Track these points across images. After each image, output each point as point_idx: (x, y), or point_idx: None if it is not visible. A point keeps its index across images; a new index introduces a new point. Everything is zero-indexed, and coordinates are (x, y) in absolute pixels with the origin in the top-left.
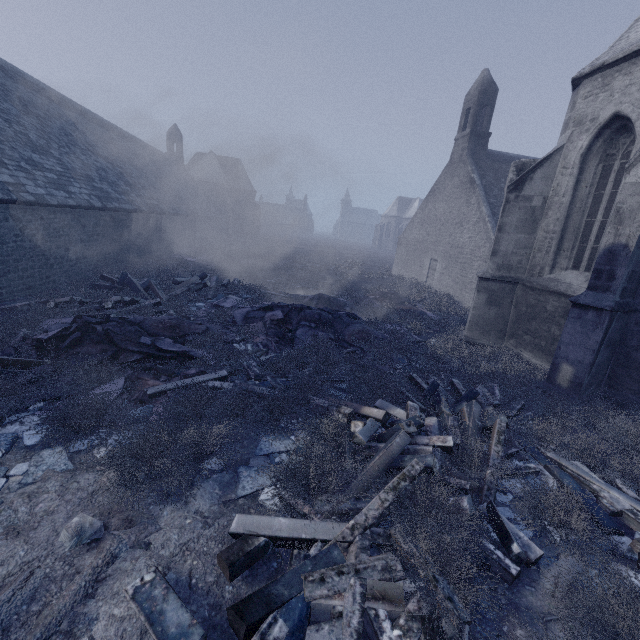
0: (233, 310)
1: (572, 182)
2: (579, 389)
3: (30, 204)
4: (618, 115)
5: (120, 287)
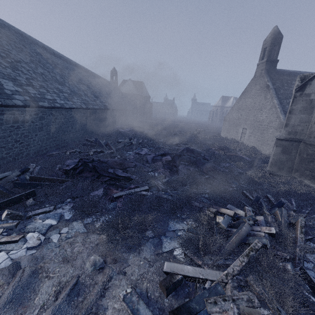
0: (146, 155)
1: None
2: None
3: (58, 108)
4: None
5: (95, 144)
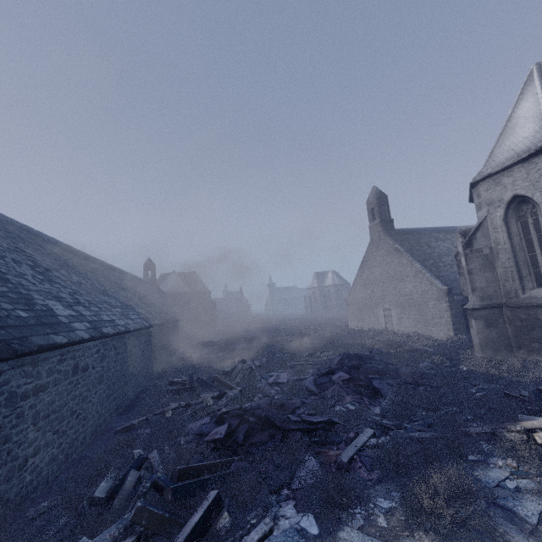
0: (302, 381)
1: (505, 235)
2: None
3: (122, 333)
4: (516, 196)
5: (197, 386)
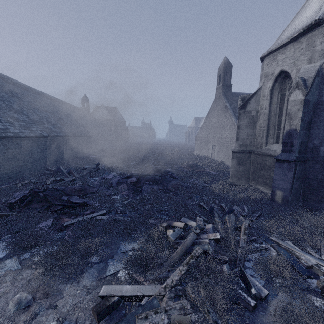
0: (111, 179)
1: (268, 103)
2: (287, 203)
3: (11, 137)
4: (282, 71)
5: (55, 173)
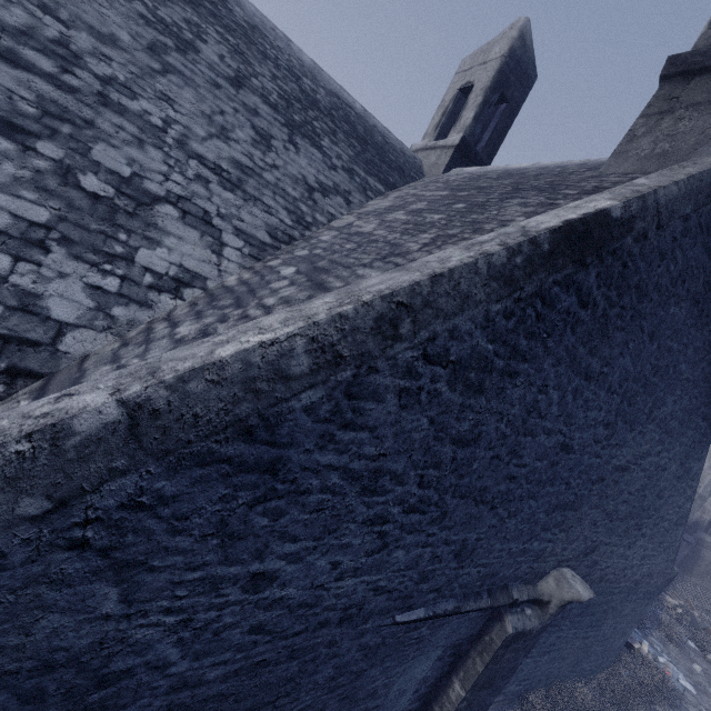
0: None
1: None
2: None
3: None
4: None
5: None
